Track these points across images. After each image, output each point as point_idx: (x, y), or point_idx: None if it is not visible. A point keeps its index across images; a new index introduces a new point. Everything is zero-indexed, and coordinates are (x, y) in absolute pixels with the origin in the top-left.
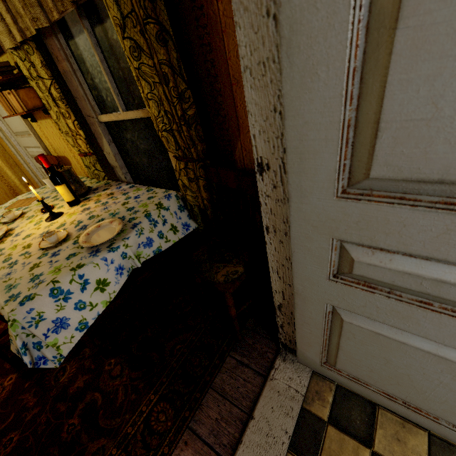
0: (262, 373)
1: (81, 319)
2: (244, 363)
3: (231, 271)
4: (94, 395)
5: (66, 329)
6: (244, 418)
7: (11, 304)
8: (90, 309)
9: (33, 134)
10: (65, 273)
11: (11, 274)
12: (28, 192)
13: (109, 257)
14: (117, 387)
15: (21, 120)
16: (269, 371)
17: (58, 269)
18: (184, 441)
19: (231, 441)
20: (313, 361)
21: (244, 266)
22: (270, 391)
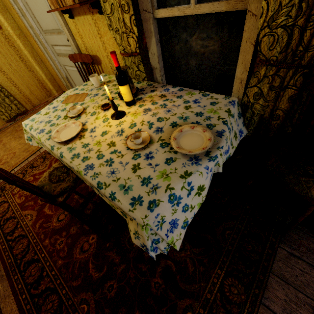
0: None
1: (184, 219)
2: (296, 255)
3: None
4: (167, 262)
5: (176, 228)
6: (312, 304)
7: (140, 209)
8: (190, 210)
9: (67, 31)
10: (177, 181)
11: (115, 173)
12: (73, 88)
13: (210, 166)
14: (185, 259)
15: (53, 16)
16: None
17: (166, 175)
18: (260, 313)
19: None
20: None
21: None
22: None
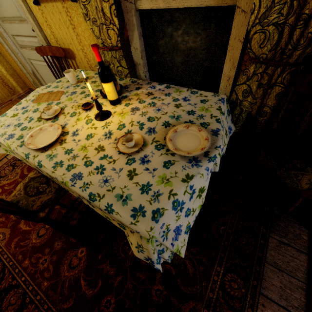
0: (304, 251)
1: (187, 224)
2: (285, 243)
3: None
4: (165, 266)
5: (180, 235)
6: (303, 286)
7: (144, 220)
8: (192, 214)
9: (32, 20)
10: (180, 186)
11: (109, 182)
12: (44, 85)
13: (210, 167)
14: (184, 260)
15: (12, 1)
16: (309, 250)
17: (166, 180)
18: (260, 304)
19: (301, 304)
20: None
21: None
22: None
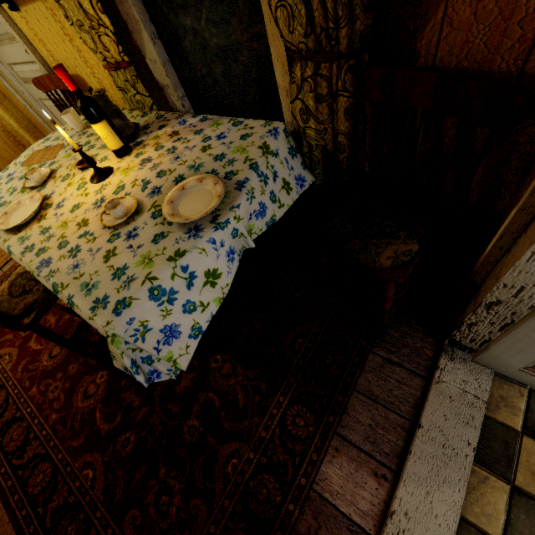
0: (421, 374)
1: (193, 324)
2: (394, 362)
3: (401, 250)
4: (208, 395)
5: (178, 338)
6: (405, 425)
7: (102, 314)
8: (201, 310)
9: (18, 36)
10: (162, 266)
11: (79, 267)
12: (43, 138)
13: (217, 238)
14: (234, 388)
15: None
16: (430, 371)
17: (148, 259)
18: (333, 447)
19: (395, 449)
20: (506, 365)
21: (420, 243)
22: (438, 396)
